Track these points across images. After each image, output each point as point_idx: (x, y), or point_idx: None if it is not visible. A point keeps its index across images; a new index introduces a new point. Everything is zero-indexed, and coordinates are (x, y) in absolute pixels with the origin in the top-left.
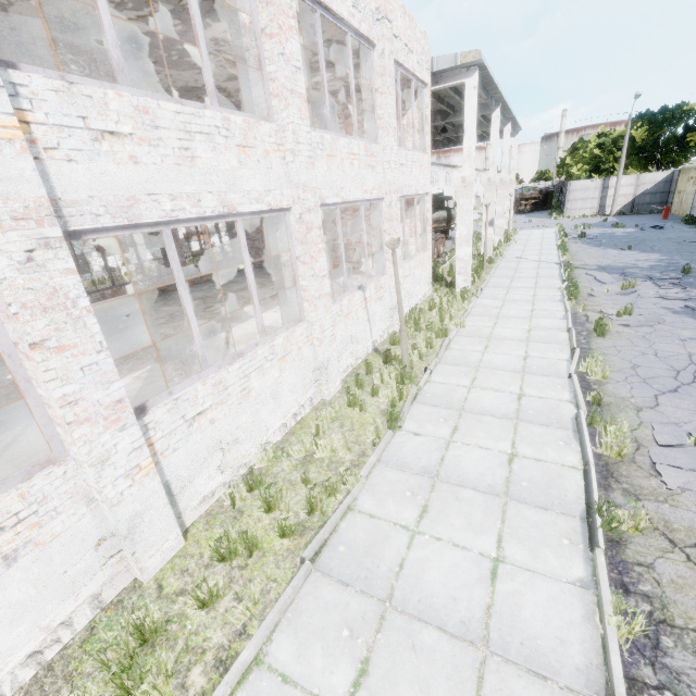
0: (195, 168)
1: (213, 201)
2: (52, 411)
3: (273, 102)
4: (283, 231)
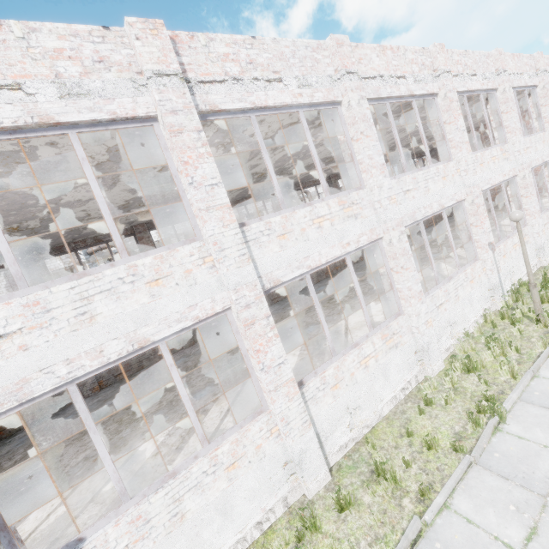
0: (537, 151)
1: (540, 159)
2: (528, 211)
3: (545, 125)
4: (547, 168)
